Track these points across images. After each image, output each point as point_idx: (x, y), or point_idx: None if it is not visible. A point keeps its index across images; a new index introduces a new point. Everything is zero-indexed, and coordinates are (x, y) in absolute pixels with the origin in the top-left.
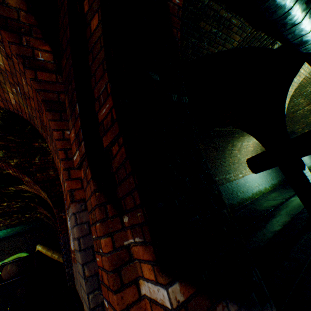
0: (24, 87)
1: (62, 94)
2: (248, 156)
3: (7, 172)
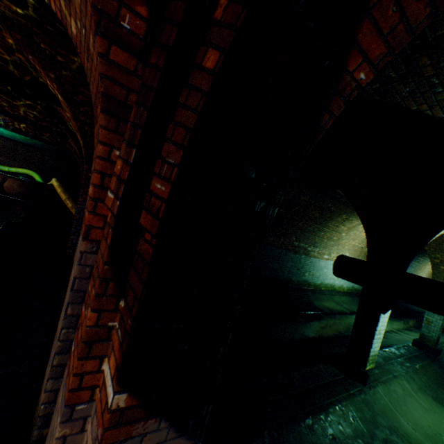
0: (90, 41)
1: (133, 94)
2: (354, 241)
3: (43, 81)
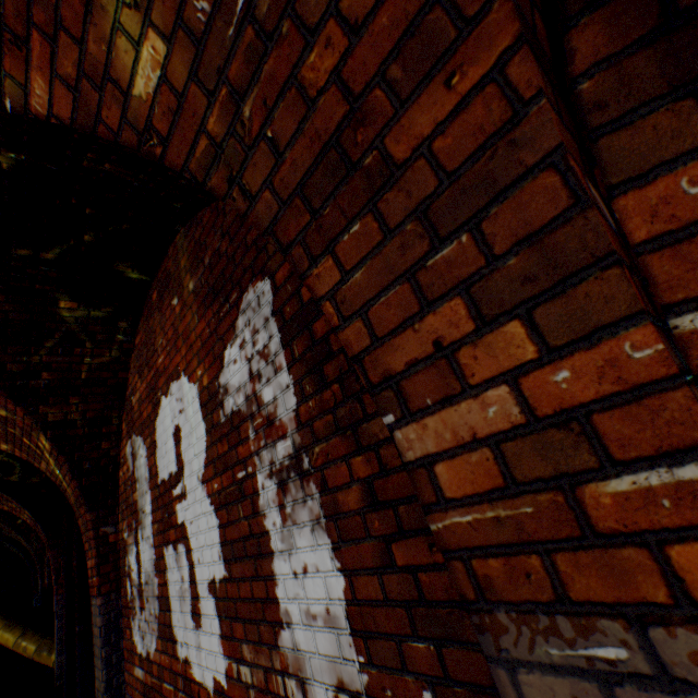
0: None
1: (534, 13)
2: None
3: None
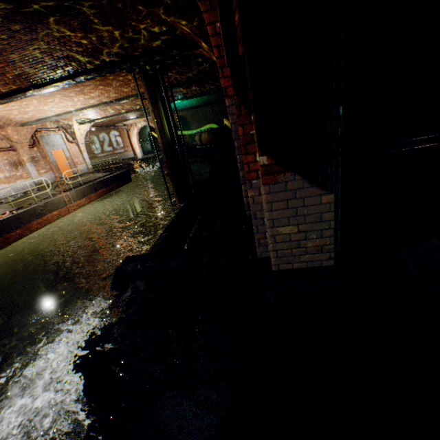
0: None
1: None
2: None
3: (182, 34)
